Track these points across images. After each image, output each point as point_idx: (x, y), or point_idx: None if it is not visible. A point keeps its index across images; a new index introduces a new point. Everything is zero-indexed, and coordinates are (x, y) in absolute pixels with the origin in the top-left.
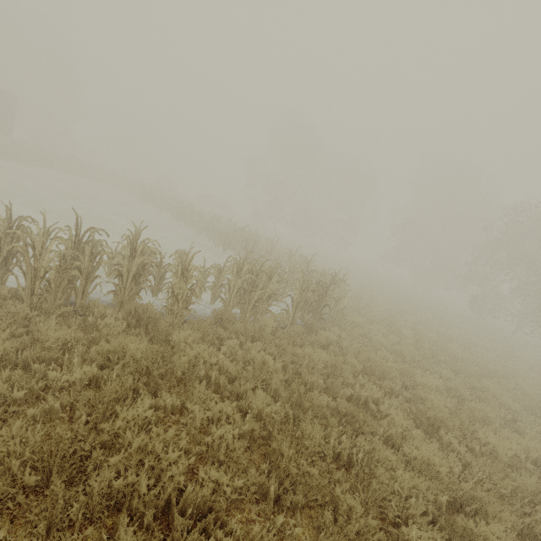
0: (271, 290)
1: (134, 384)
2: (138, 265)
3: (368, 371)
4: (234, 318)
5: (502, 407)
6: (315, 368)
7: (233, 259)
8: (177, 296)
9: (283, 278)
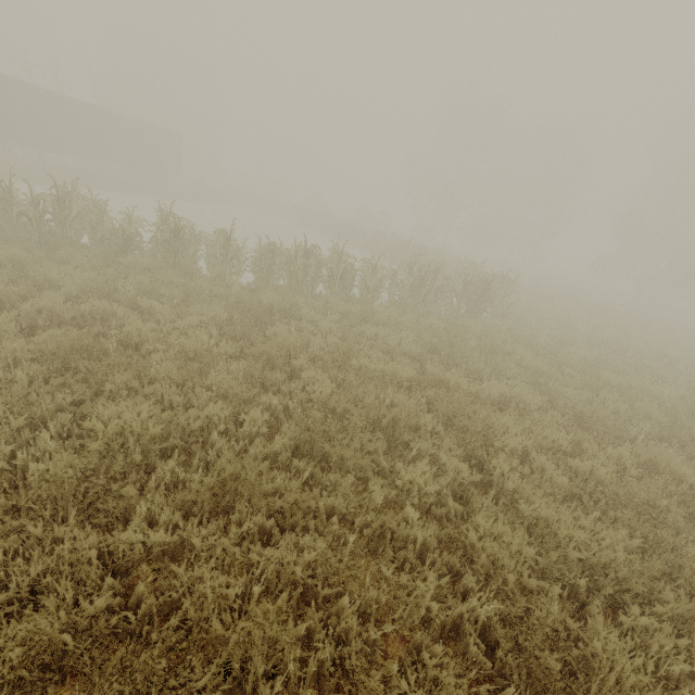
0: (437, 286)
1: (359, 324)
2: (343, 267)
3: (519, 342)
4: (408, 306)
5: (658, 378)
6: (471, 333)
7: (405, 263)
8: (369, 288)
9: (448, 277)
